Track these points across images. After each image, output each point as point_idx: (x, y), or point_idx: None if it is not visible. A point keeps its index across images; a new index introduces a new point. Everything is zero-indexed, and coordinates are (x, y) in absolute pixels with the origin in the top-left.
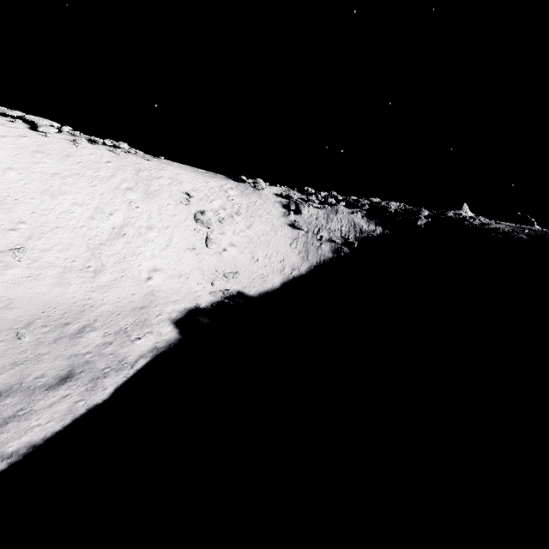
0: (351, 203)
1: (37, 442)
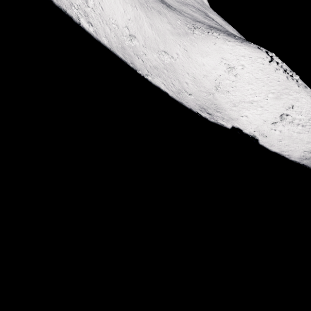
0: None
1: (200, 115)
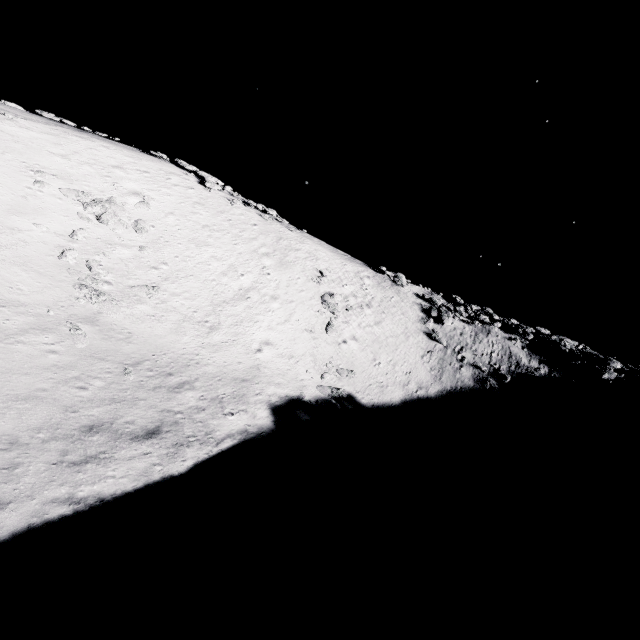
0: (508, 327)
1: (106, 496)
